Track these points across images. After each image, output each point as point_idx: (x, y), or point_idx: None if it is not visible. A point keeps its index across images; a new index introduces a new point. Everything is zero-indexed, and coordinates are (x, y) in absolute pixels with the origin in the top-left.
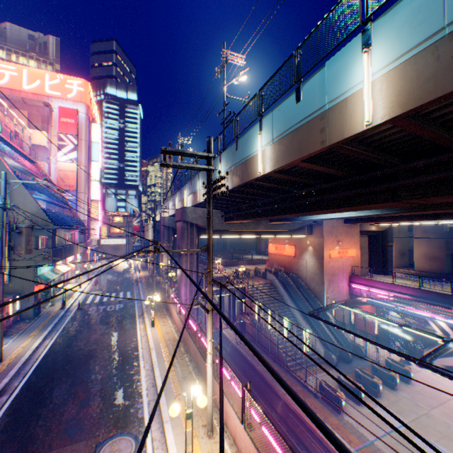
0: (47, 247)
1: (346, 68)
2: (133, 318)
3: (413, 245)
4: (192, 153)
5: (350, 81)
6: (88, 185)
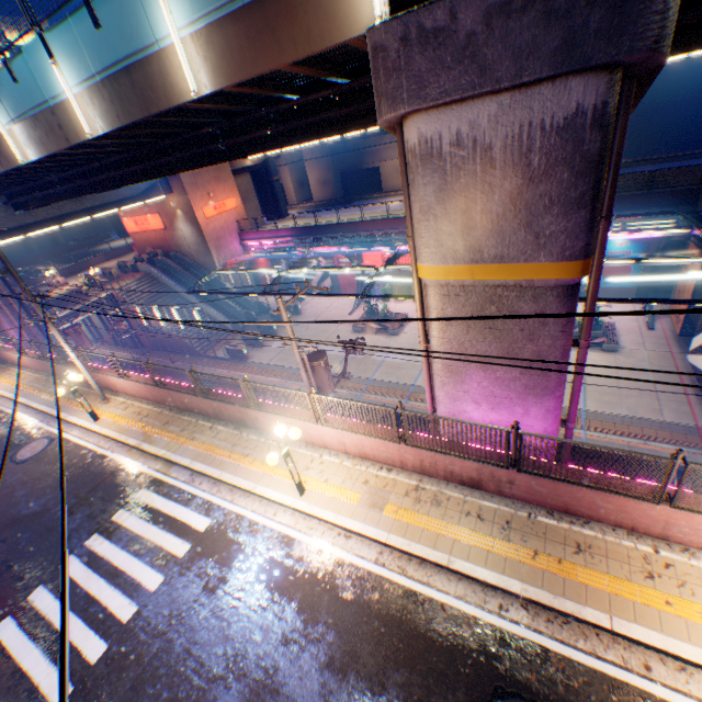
0: None
1: (47, 69)
2: None
3: (308, 172)
4: None
5: (58, 85)
6: None
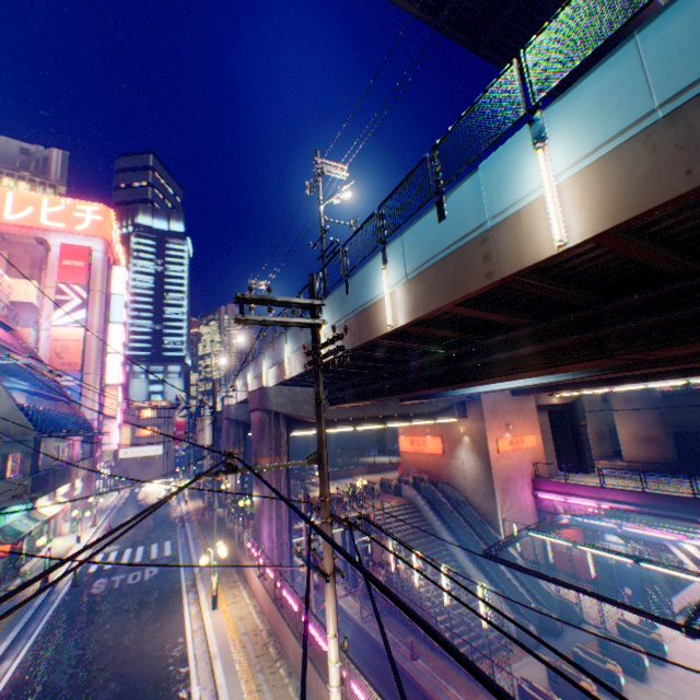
0: (21, 472)
1: (512, 170)
2: (177, 595)
3: (615, 422)
4: (286, 300)
5: (521, 186)
6: (103, 360)
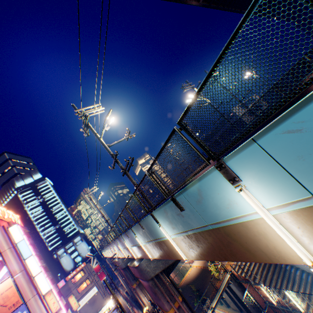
0: None
1: None
2: None
3: None
4: None
5: None
6: (33, 284)
